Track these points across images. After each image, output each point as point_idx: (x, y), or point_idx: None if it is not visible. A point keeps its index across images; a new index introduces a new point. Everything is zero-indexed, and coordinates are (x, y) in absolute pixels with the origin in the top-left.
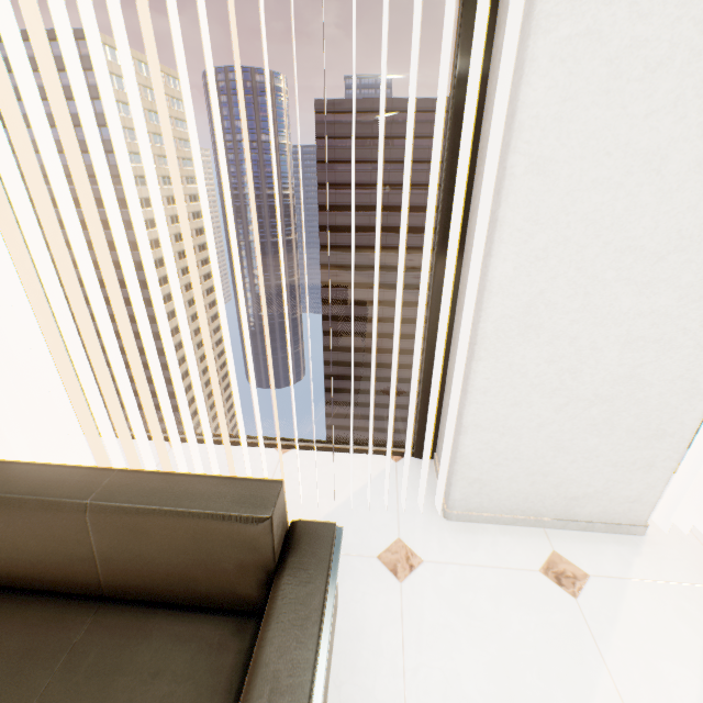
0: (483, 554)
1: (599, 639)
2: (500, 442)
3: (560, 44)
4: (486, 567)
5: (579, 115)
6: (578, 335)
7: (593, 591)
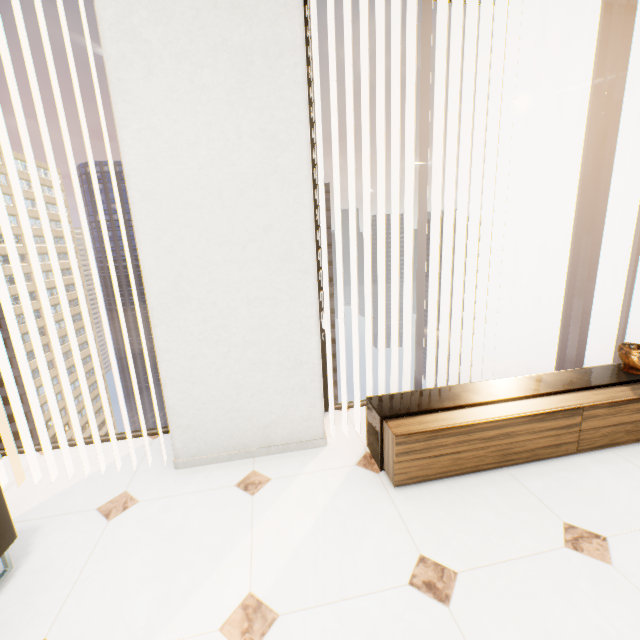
0: (195, 485)
1: (256, 516)
2: (194, 389)
3: (136, 133)
4: (192, 493)
5: (162, 169)
6: (217, 300)
7: (269, 488)
